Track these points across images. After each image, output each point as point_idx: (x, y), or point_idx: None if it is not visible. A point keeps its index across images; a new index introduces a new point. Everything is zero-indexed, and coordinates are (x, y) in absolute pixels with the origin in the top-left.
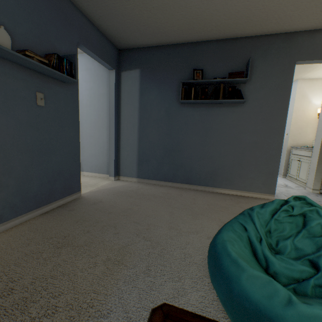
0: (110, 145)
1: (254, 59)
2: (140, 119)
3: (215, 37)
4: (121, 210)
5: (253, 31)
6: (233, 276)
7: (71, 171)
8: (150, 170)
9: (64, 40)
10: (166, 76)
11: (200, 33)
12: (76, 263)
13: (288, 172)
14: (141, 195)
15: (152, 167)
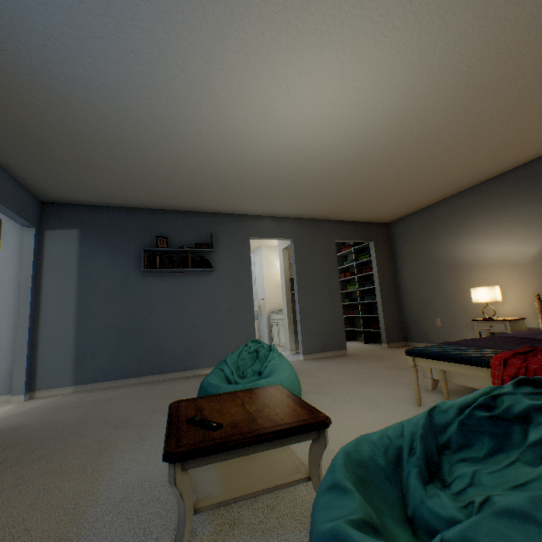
0: (20, 338)
1: (217, 232)
2: (80, 294)
3: (177, 208)
4: (72, 421)
5: (212, 209)
6: (216, 393)
7: None
8: (99, 368)
9: None
10: (121, 240)
11: (161, 204)
12: (49, 466)
13: (272, 339)
14: (93, 402)
15: (103, 361)
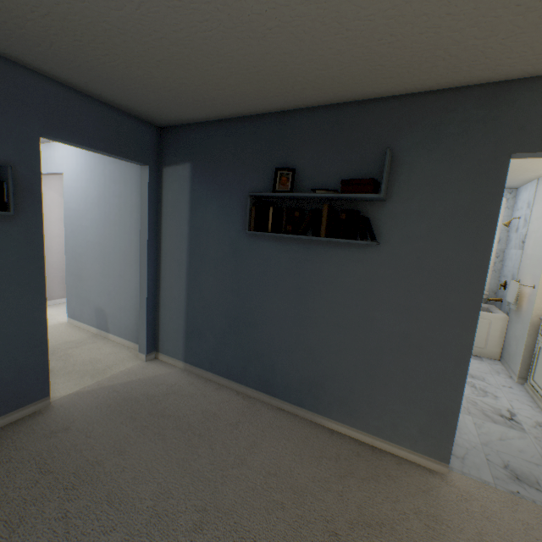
0: (141, 297)
1: (407, 147)
2: (190, 255)
3: (320, 101)
4: (75, 466)
5: (401, 85)
6: None
7: (21, 366)
8: (204, 352)
9: (0, 138)
10: (233, 177)
11: (284, 96)
12: None
13: (530, 374)
14: (156, 416)
15: (208, 347)
